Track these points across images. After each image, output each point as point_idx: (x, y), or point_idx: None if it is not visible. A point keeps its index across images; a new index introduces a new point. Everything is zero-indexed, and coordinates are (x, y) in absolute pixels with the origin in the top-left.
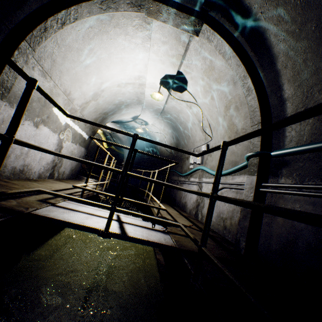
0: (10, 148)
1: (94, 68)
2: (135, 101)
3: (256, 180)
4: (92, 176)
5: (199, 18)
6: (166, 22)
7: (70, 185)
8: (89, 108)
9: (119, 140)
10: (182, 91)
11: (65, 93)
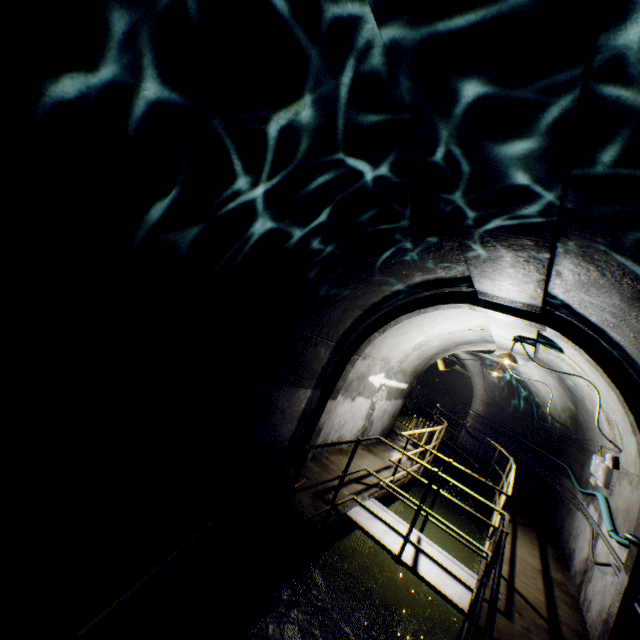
0: (332, 425)
1: (415, 331)
2: (480, 340)
3: (626, 584)
4: (416, 412)
5: (537, 323)
6: (496, 316)
7: (378, 461)
8: (409, 358)
9: (466, 366)
10: (557, 351)
11: (382, 359)
